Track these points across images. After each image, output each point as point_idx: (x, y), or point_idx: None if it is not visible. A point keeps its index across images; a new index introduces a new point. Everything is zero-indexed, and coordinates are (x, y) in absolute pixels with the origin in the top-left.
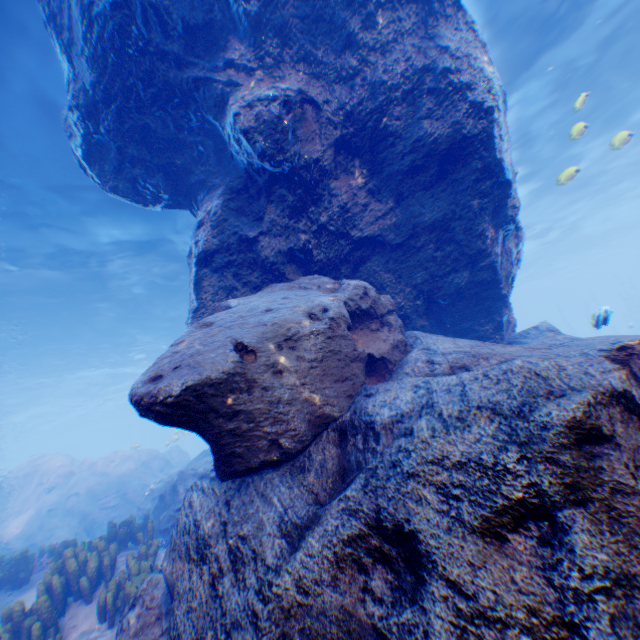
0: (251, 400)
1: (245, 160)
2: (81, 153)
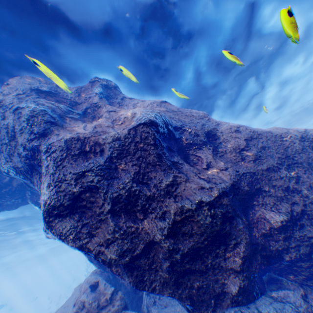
0: None
1: None
2: None
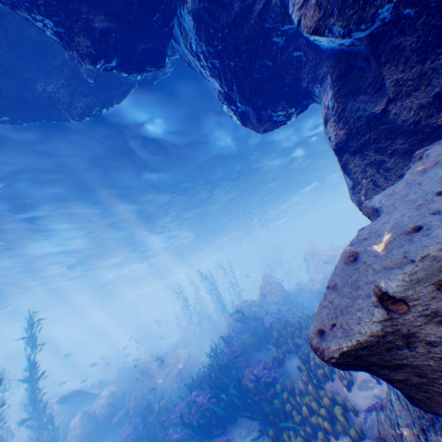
0: (414, 356)
1: (332, 46)
2: (239, 123)
